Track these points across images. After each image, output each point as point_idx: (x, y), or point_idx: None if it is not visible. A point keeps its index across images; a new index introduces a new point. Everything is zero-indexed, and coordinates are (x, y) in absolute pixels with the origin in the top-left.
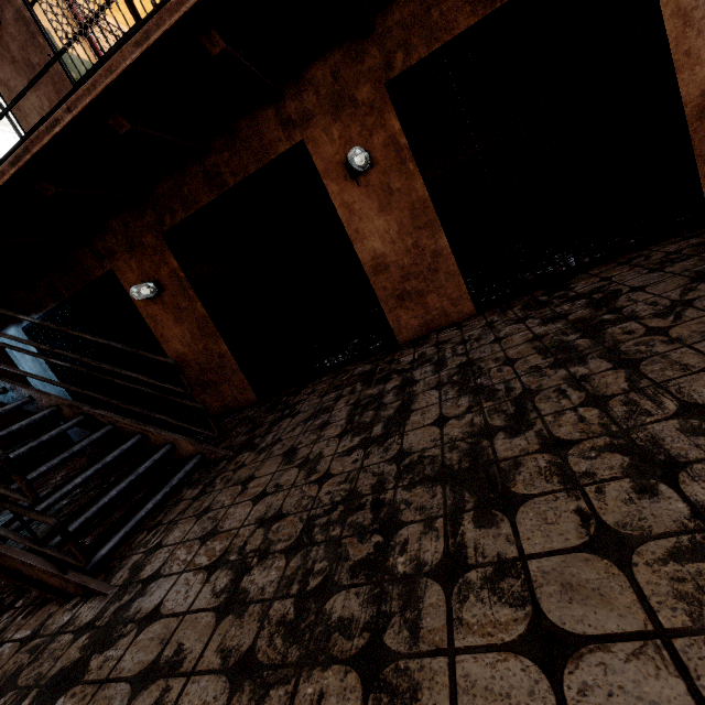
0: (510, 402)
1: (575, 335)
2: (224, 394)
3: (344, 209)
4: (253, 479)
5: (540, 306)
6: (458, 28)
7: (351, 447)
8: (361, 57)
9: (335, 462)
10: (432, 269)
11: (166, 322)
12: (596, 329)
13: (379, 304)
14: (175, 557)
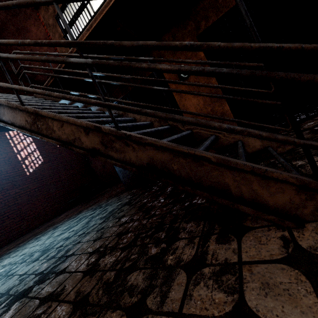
0: None
1: None
2: None
3: None
4: None
5: None
6: None
7: None
8: None
9: None
10: None
11: (188, 96)
12: None
13: None
14: None
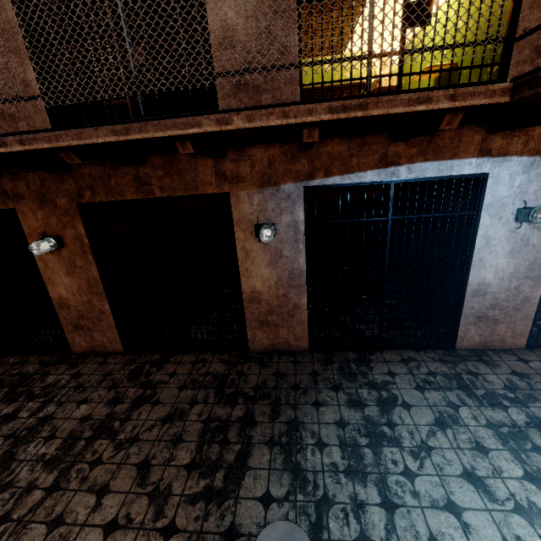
0: None
1: (90, 433)
2: None
3: (42, 262)
4: None
5: (134, 377)
6: (127, 196)
7: None
8: (62, 181)
9: None
10: (98, 318)
11: None
12: (98, 435)
13: (61, 325)
14: None
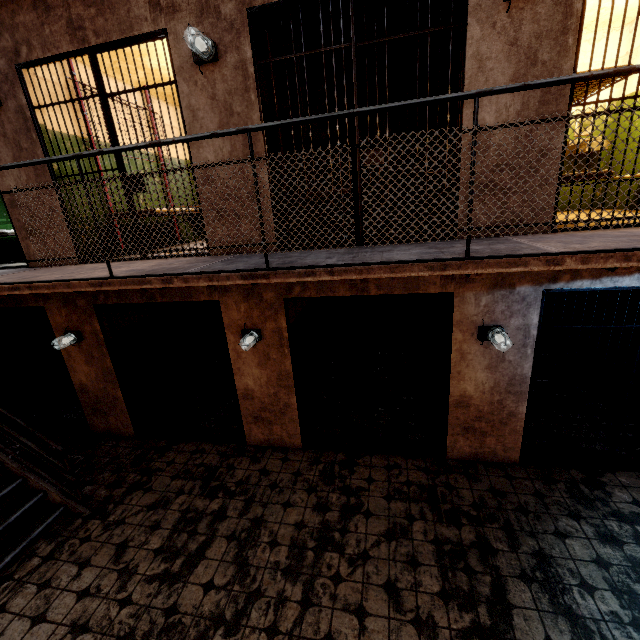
0: (245, 596)
1: (313, 543)
2: (110, 422)
3: (234, 353)
4: (88, 566)
5: (328, 480)
6: (339, 293)
7: (155, 575)
8: None
9: (140, 586)
10: (282, 412)
11: (79, 359)
12: (323, 547)
13: (241, 416)
14: (10, 632)
